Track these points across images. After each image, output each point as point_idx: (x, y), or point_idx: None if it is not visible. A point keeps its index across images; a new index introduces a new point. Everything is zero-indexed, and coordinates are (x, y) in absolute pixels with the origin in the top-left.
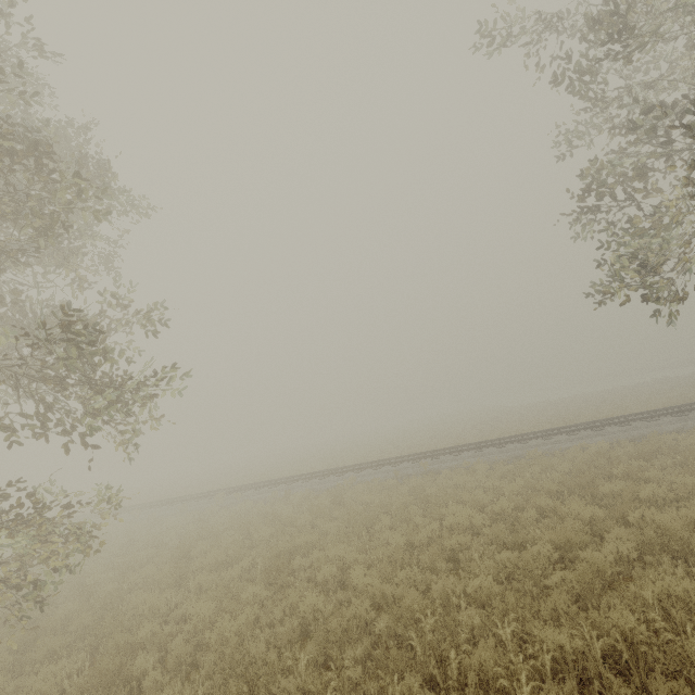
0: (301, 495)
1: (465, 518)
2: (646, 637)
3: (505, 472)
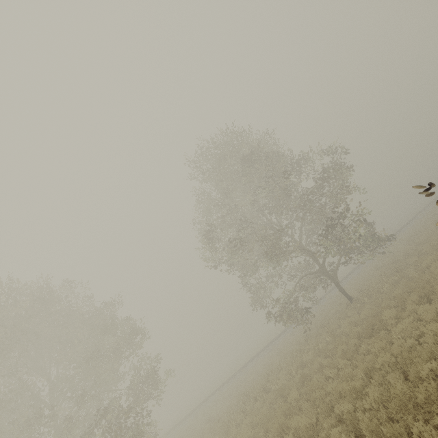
0: (202, 411)
1: (253, 376)
2: (269, 372)
3: (265, 358)
